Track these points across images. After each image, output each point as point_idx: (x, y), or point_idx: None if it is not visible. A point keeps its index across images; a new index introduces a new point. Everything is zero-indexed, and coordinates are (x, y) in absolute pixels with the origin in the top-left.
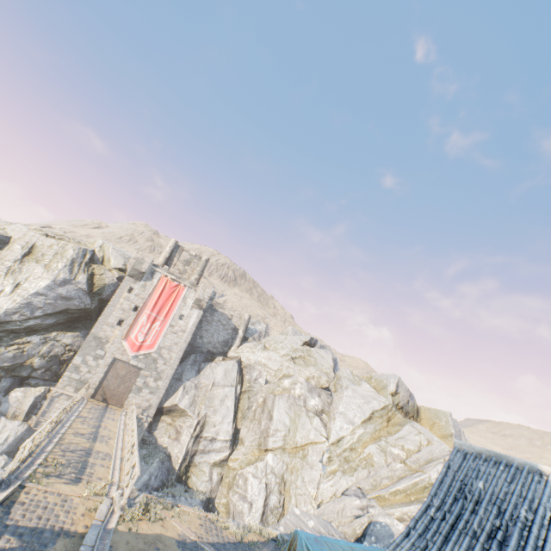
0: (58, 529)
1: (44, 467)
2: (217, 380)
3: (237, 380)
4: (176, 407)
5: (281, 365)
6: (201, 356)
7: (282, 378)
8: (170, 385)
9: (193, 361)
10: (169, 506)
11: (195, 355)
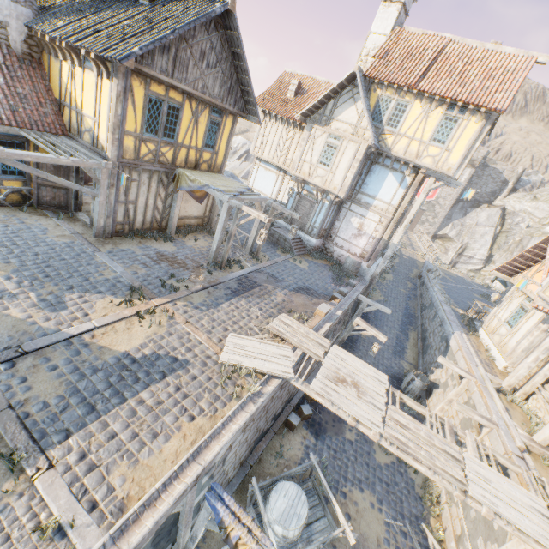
0: (415, 259)
1: (402, 244)
2: (479, 221)
3: (497, 223)
4: (445, 236)
5: (547, 214)
6: (468, 204)
7: (545, 225)
8: (441, 222)
9: (460, 207)
10: (449, 267)
11: (462, 203)
